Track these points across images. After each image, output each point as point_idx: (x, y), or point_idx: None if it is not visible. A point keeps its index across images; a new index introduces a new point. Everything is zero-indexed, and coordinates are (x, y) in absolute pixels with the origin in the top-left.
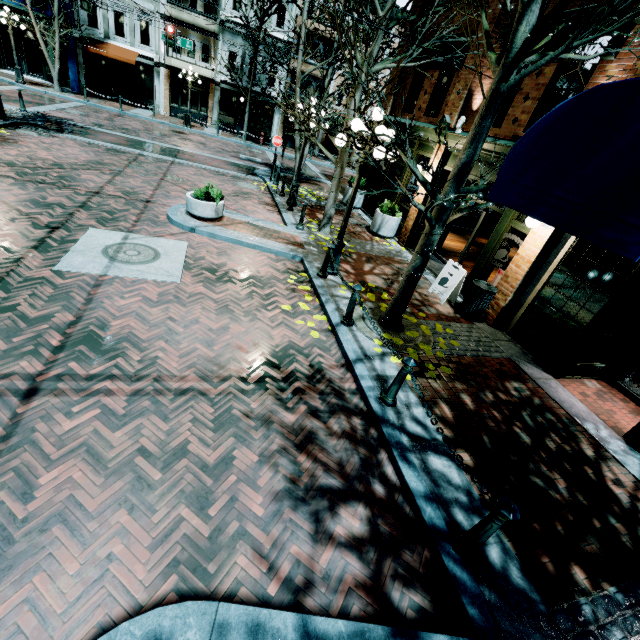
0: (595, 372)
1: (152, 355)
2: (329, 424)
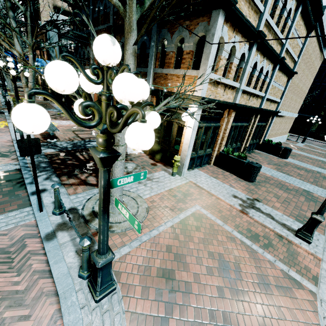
0: None
1: None
2: None
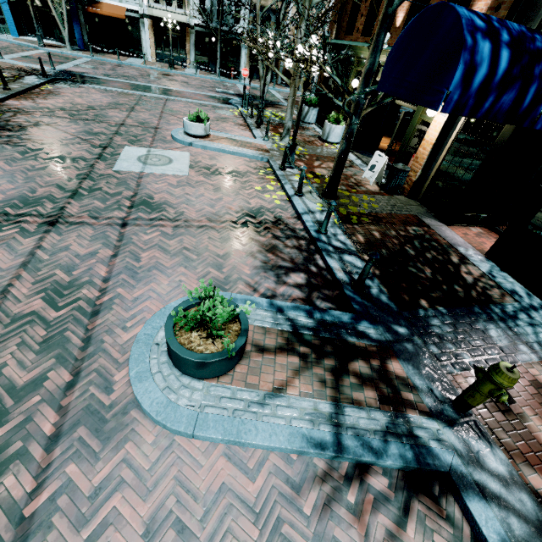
0: (479, 221)
1: (180, 211)
2: (285, 243)
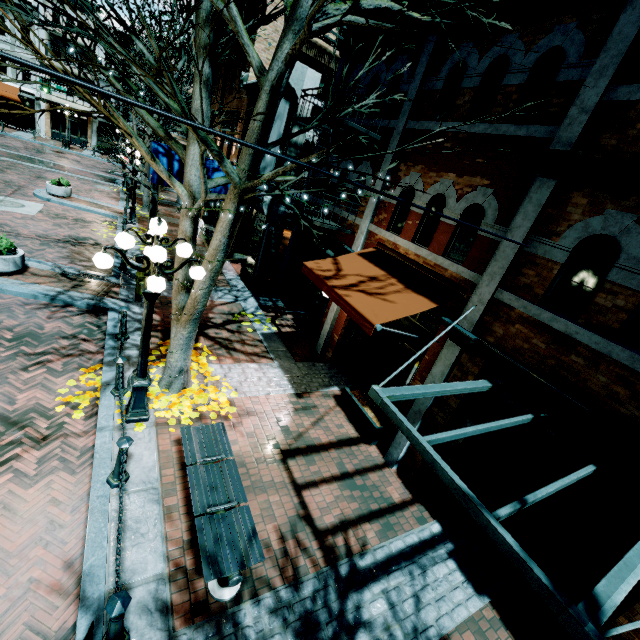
0: None
1: (16, 229)
2: (93, 252)
